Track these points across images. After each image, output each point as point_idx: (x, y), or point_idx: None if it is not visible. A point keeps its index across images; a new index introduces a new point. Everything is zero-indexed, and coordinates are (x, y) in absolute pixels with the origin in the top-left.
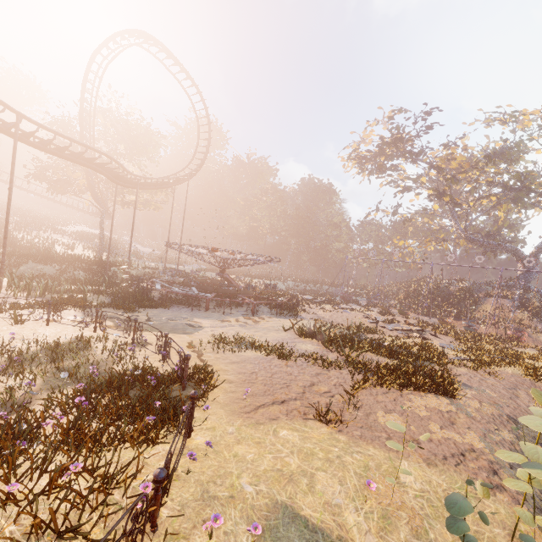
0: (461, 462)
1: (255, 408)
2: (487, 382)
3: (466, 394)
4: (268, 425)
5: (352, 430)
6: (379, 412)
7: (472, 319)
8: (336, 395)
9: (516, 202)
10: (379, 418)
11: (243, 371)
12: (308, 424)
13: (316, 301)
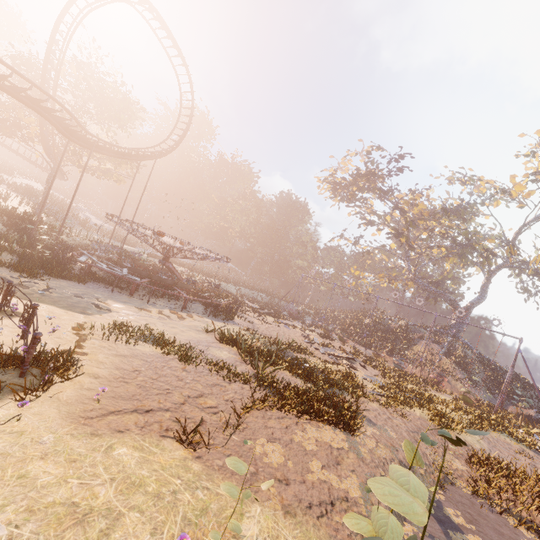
0: (326, 514)
1: (104, 414)
2: (393, 421)
3: (364, 431)
4: (105, 438)
5: (215, 458)
6: (261, 439)
7: (403, 357)
8: (221, 413)
9: (461, 257)
10: (257, 447)
11: (125, 367)
12: (162, 444)
13: (260, 311)
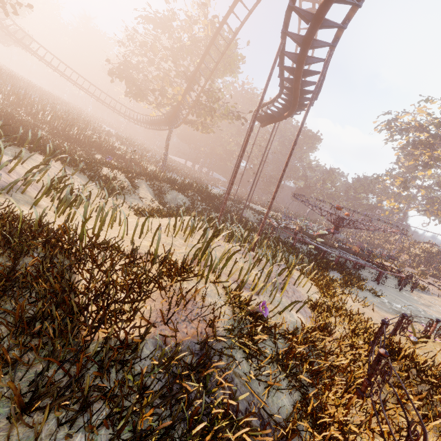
0: None
1: None
2: None
3: None
4: None
5: None
6: None
7: None
8: None
9: None
10: None
11: None
12: None
13: None
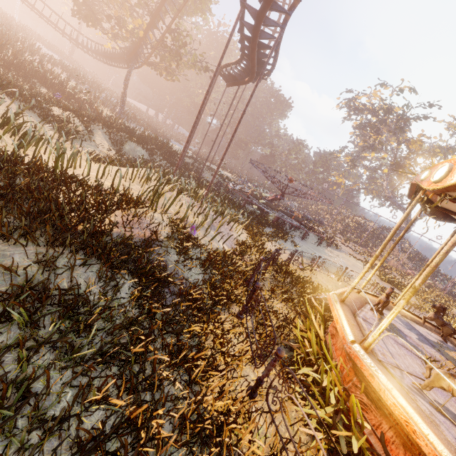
0: None
1: None
2: None
3: None
4: None
5: None
6: None
7: None
8: None
9: None
10: None
11: None
12: None
13: None
